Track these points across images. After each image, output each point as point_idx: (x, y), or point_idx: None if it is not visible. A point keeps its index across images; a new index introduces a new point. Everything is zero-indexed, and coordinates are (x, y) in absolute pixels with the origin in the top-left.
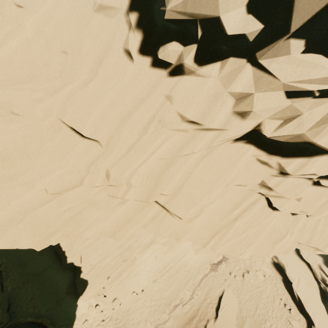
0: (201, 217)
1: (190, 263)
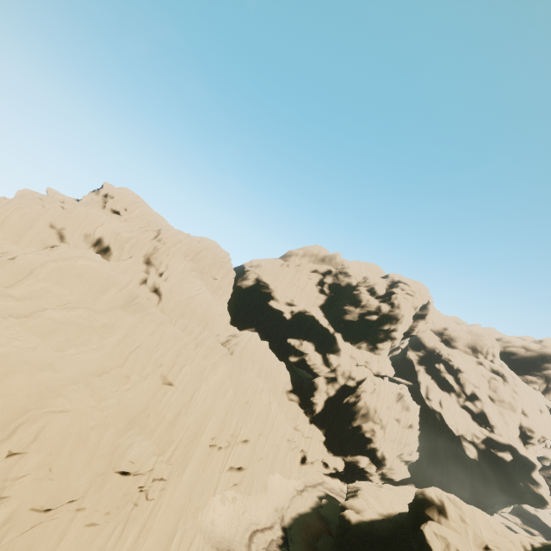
0: None
1: None
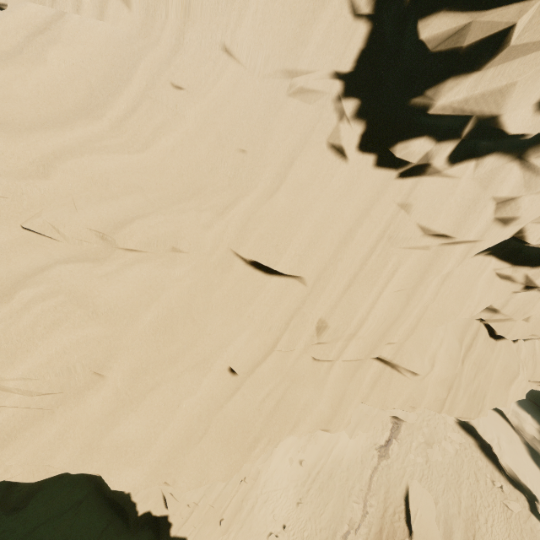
0: (436, 366)
1: (347, 455)
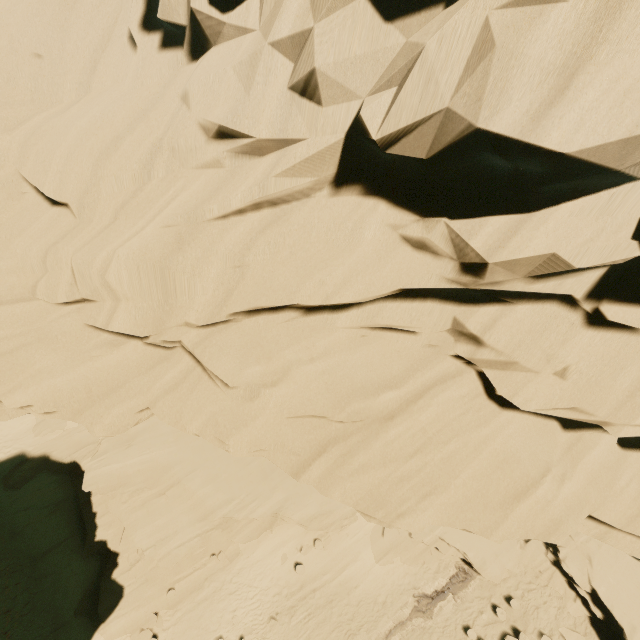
0: (282, 388)
1: (365, 584)
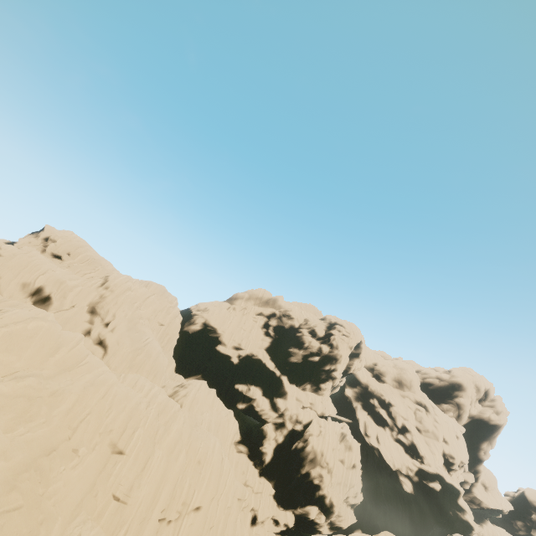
0: None
1: None
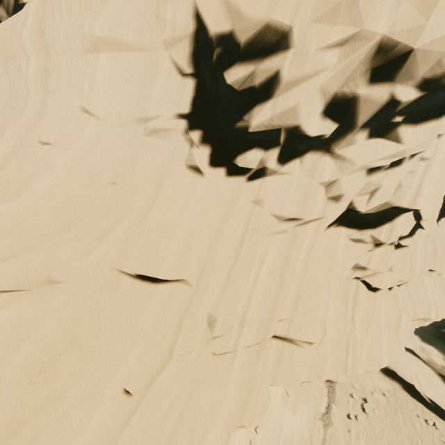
0: (328, 330)
1: (295, 433)
